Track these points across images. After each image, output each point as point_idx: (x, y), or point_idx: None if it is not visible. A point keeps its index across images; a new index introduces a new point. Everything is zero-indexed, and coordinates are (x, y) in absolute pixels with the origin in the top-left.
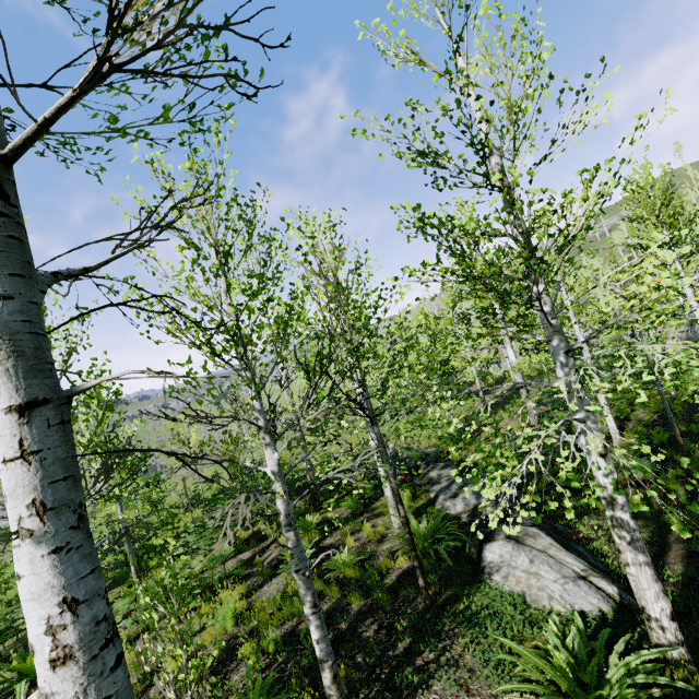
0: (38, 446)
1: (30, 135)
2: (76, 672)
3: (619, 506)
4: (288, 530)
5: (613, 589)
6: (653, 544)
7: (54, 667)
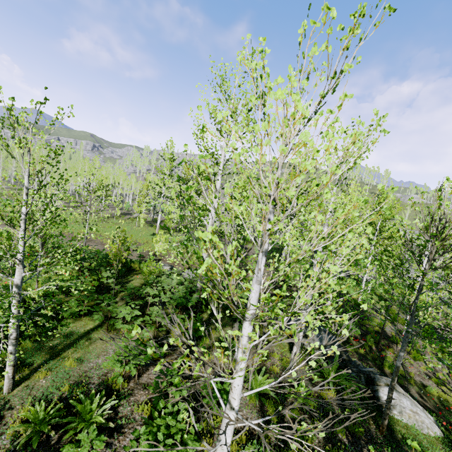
0: None
1: None
2: None
3: None
4: None
5: (432, 418)
6: None
7: None
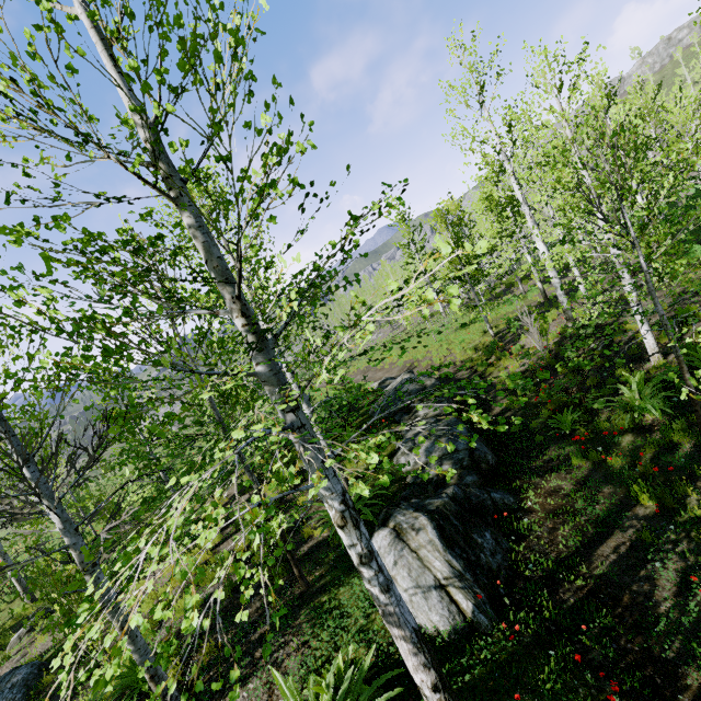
0: None
1: None
2: None
3: (366, 579)
4: (85, 574)
5: (467, 604)
6: (603, 523)
7: None
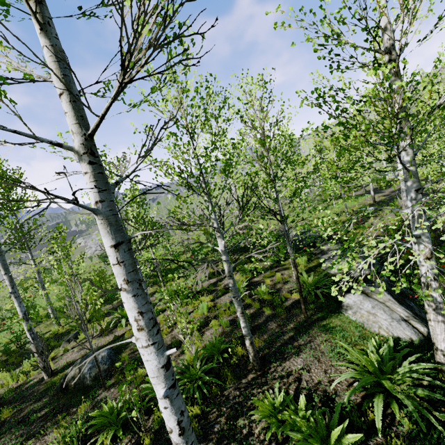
0: (123, 259)
1: (97, 123)
2: (145, 333)
3: (432, 288)
4: (229, 278)
5: (424, 329)
6: None
7: (138, 331)
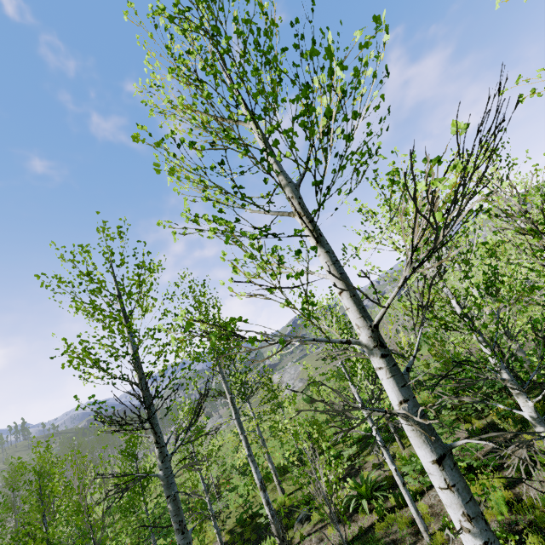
0: (452, 481)
1: (383, 313)
2: None
3: None
4: None
5: None
6: None
7: None
